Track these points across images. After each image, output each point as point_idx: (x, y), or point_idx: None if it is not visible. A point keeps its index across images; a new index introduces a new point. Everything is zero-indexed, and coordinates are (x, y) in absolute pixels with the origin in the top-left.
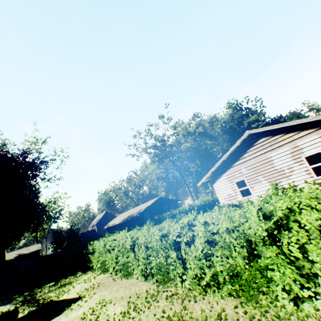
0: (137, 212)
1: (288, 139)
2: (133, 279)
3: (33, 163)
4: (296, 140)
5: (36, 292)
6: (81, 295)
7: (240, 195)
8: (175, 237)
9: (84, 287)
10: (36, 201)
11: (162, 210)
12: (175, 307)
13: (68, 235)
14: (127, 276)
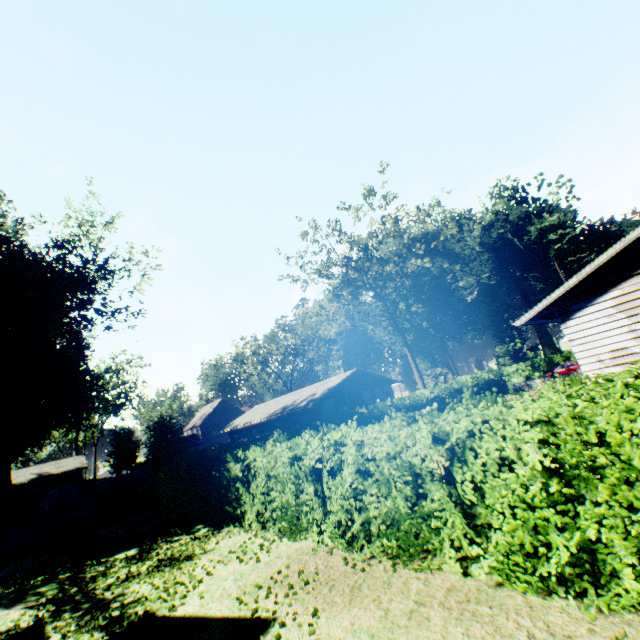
0: (307, 400)
1: None
2: (445, 575)
3: (84, 268)
4: None
5: (93, 575)
6: (256, 611)
7: None
8: None
9: (247, 579)
10: (81, 364)
11: (359, 399)
12: None
13: (158, 437)
14: (410, 561)
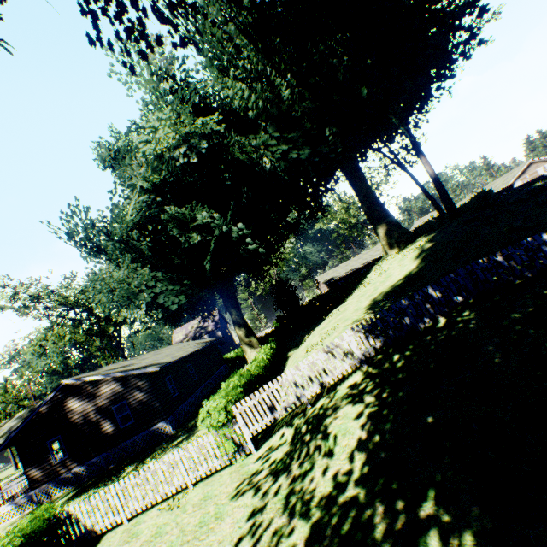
0: None
1: (541, 164)
2: None
3: None
4: (543, 165)
5: None
6: None
7: None
8: None
9: None
10: None
11: None
12: None
13: None
14: None
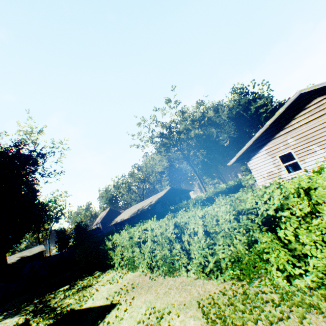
0: (148, 205)
1: None
2: (182, 277)
3: (30, 155)
4: None
5: (49, 299)
6: (112, 301)
7: (285, 171)
8: (273, 212)
9: (111, 290)
10: (35, 200)
11: (174, 201)
12: (312, 321)
13: (76, 232)
14: (171, 273)
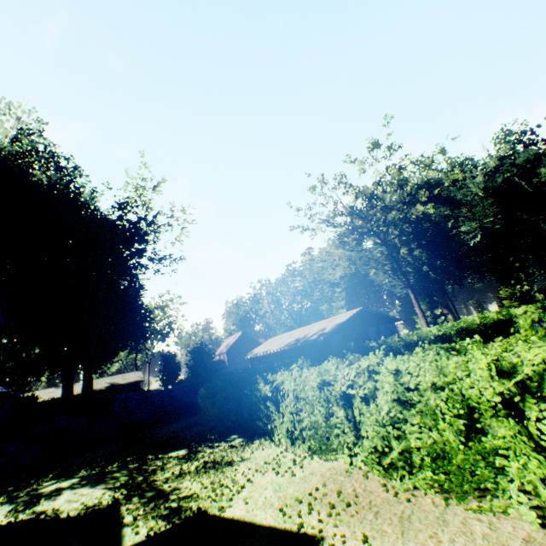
0: (317, 334)
1: None
2: (515, 522)
3: (139, 223)
4: None
5: (154, 468)
6: (301, 526)
7: None
8: None
9: (285, 492)
10: (138, 301)
11: (365, 335)
12: None
13: (196, 359)
14: (465, 499)
